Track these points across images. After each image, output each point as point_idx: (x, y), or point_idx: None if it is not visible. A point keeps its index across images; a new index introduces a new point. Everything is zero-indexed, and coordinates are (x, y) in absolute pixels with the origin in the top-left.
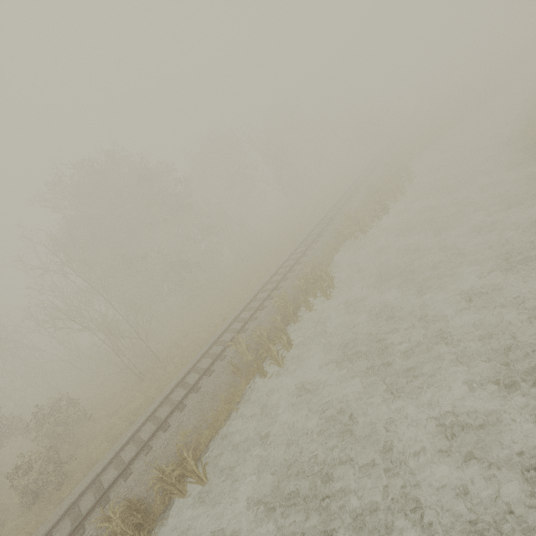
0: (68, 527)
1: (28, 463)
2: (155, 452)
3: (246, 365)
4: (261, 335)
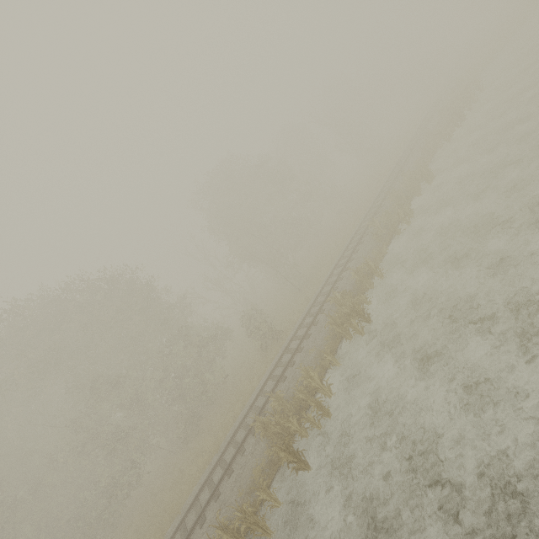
0: (305, 329)
1: (258, 327)
2: (341, 287)
3: (382, 236)
4: (387, 215)
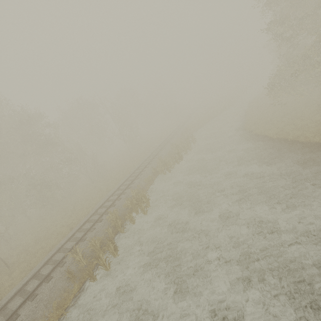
0: None
1: None
2: None
3: (81, 270)
4: (95, 244)
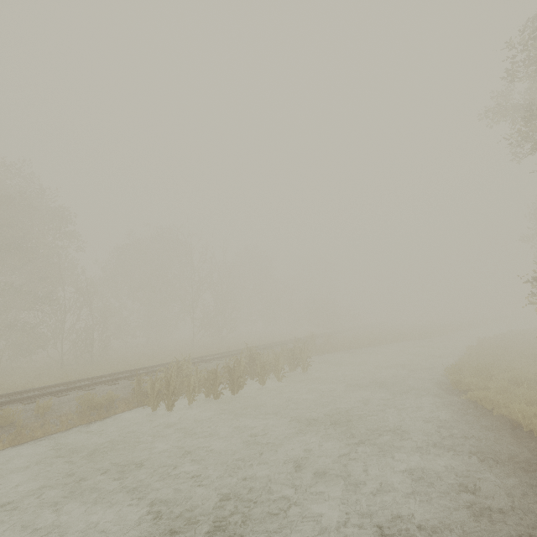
0: None
1: None
2: None
3: None
4: None
